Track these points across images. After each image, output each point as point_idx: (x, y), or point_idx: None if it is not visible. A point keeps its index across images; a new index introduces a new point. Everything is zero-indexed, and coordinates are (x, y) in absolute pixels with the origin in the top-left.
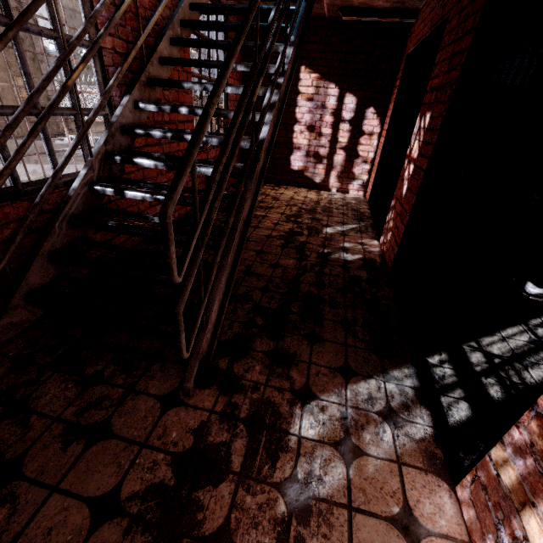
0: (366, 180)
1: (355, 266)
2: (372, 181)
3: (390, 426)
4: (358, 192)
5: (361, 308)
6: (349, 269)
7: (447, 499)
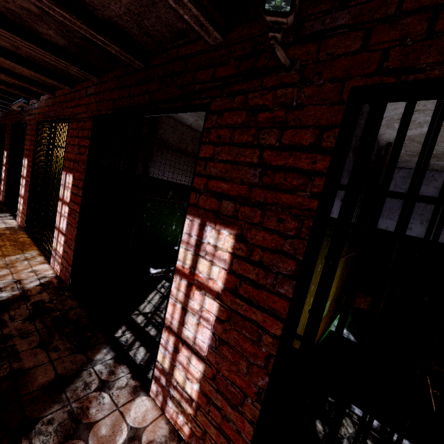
0: None
1: None
2: None
3: None
4: None
5: None
6: None
7: None
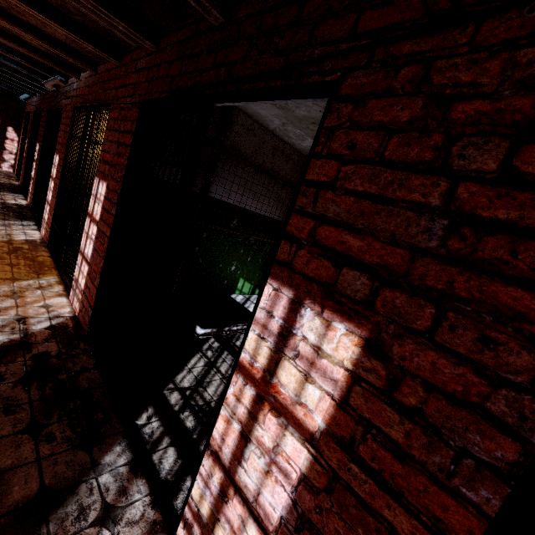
0: (14, 163)
1: (6, 184)
2: (17, 164)
3: (14, 196)
4: (9, 169)
5: (7, 188)
6: (2, 183)
7: (25, 201)
